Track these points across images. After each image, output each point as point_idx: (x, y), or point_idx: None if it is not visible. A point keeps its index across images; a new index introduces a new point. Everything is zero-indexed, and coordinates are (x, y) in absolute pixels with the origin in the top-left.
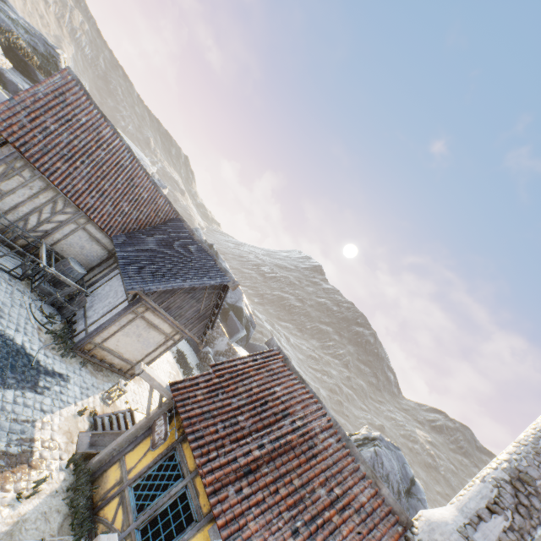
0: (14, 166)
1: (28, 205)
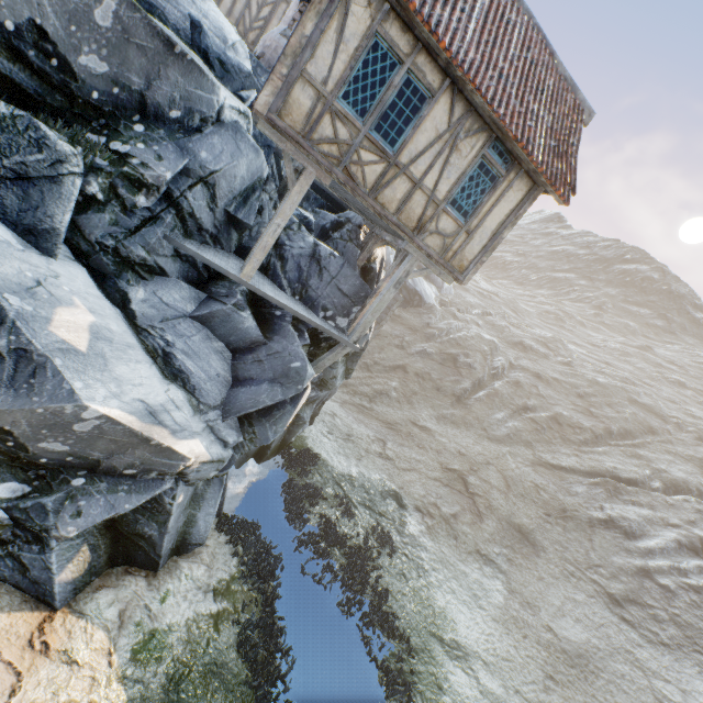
0: None
1: None
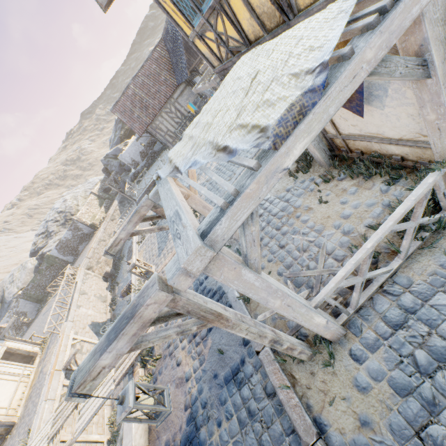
0: (156, 127)
1: (171, 122)
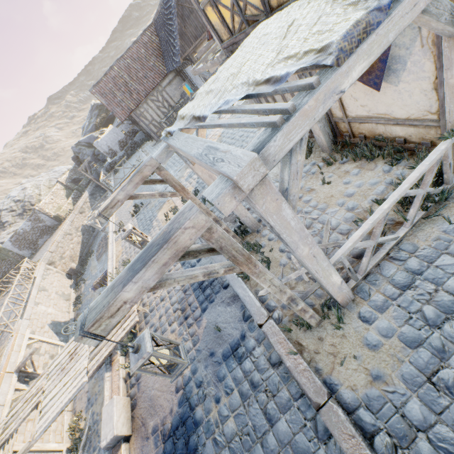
0: (140, 114)
1: (157, 111)
